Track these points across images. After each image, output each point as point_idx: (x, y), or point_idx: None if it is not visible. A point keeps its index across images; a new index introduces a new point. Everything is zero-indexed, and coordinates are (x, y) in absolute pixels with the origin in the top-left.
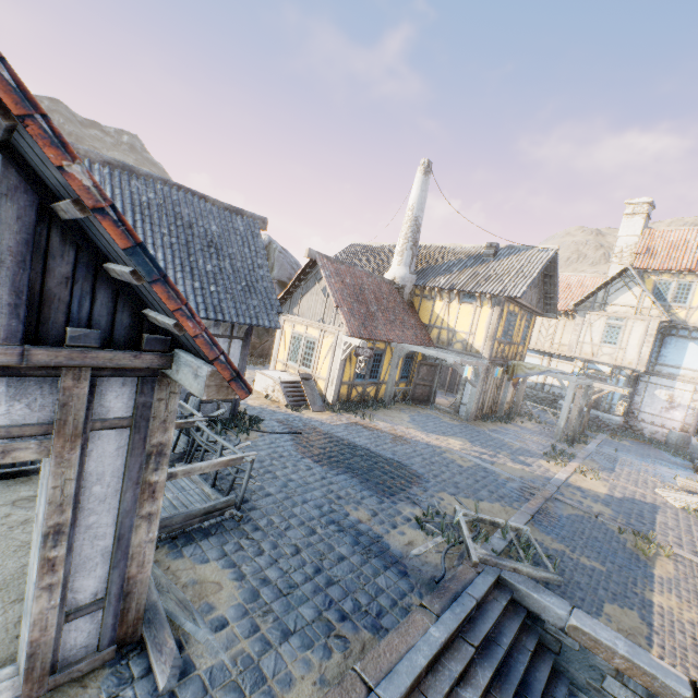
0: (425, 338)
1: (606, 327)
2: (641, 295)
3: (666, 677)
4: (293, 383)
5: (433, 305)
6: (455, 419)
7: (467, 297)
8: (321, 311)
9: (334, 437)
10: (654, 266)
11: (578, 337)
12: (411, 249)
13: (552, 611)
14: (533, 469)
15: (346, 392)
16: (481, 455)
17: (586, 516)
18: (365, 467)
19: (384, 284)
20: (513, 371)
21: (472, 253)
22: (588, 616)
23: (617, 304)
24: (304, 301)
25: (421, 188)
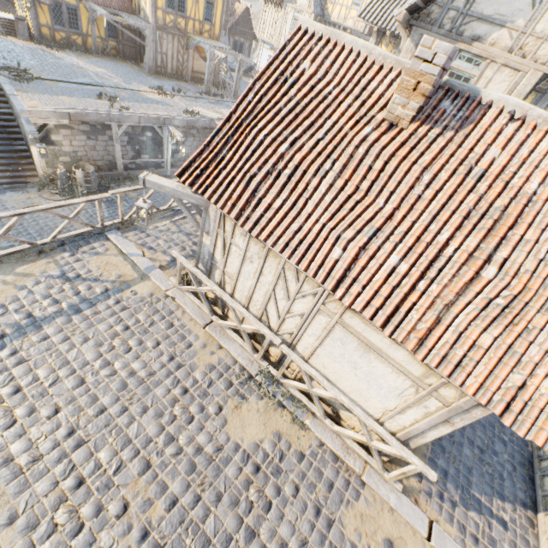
0: (124, 5)
1: (293, 20)
2: None
3: (9, 93)
4: (11, 21)
5: None
6: (140, 70)
7: None
8: None
9: (6, 46)
10: None
11: (280, 30)
12: None
13: (1, 83)
14: (127, 85)
15: (49, 34)
16: (104, 75)
17: (105, 92)
18: (0, 54)
19: None
20: (188, 42)
21: None
22: (11, 86)
23: None
24: None
25: None
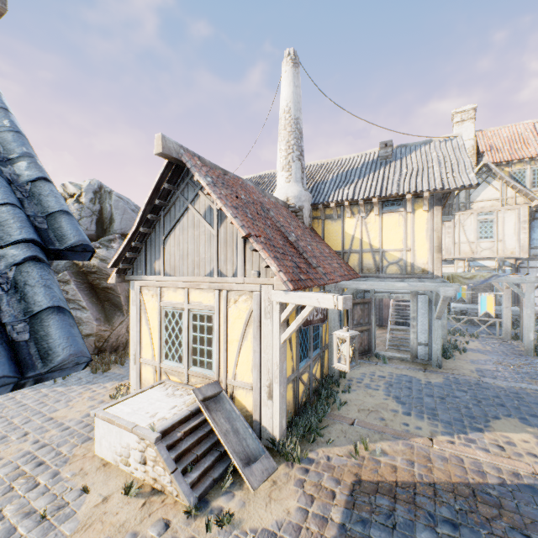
0: (349, 268)
1: (478, 223)
2: (502, 186)
3: None
4: (187, 418)
5: (343, 225)
6: (426, 370)
7: (388, 204)
8: (209, 255)
9: None
10: (507, 158)
11: (453, 239)
12: (299, 159)
13: None
14: None
15: (291, 395)
16: None
17: None
18: None
19: (279, 206)
20: None
21: (362, 160)
22: None
23: (482, 200)
24: (172, 245)
25: (293, 83)
